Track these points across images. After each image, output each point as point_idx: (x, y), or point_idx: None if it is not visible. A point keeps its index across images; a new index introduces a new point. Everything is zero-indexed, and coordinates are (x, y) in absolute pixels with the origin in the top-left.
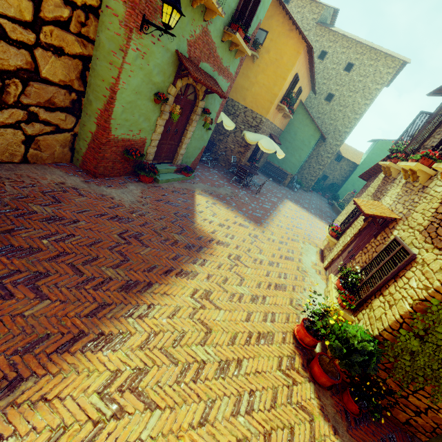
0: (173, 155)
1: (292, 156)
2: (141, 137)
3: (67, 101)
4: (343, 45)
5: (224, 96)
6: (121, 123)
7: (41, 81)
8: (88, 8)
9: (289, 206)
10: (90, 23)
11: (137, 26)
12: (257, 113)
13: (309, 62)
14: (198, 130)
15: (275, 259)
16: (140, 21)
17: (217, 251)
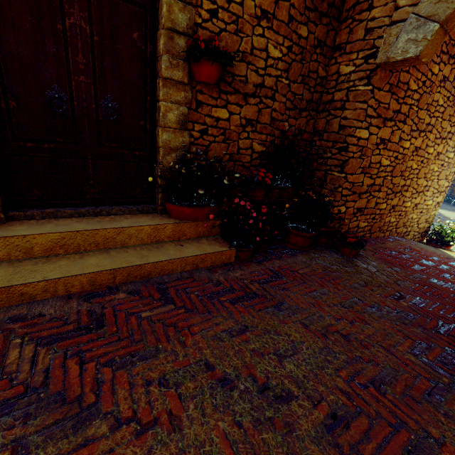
0: None
1: None
2: None
3: None
4: None
5: None
6: None
7: None
8: None
9: None
10: None
11: None
12: None
13: None
14: None
15: None
16: None
17: None
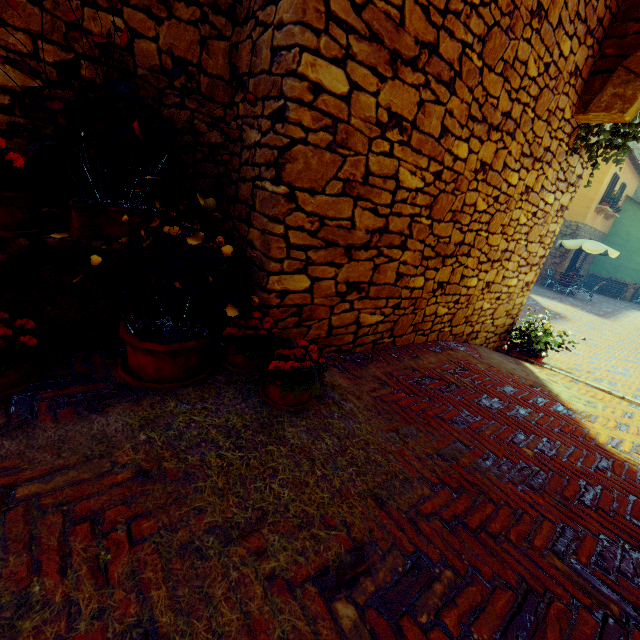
0: None
1: (629, 261)
2: None
3: None
4: None
5: None
6: None
7: None
8: None
9: (639, 314)
10: None
11: None
12: (570, 221)
13: (628, 158)
14: None
15: (634, 335)
16: None
17: (571, 320)
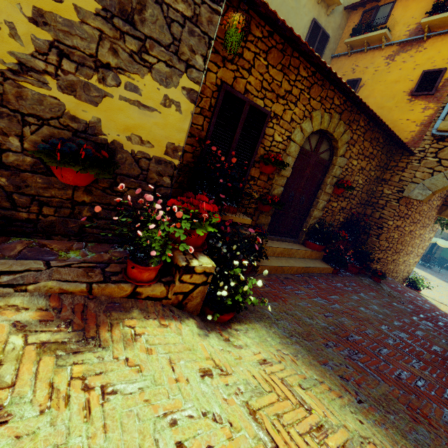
0: None
1: None
2: None
3: None
4: None
5: None
6: None
7: None
8: None
9: None
10: None
11: None
12: None
13: None
14: None
15: None
16: None
17: (430, 281)
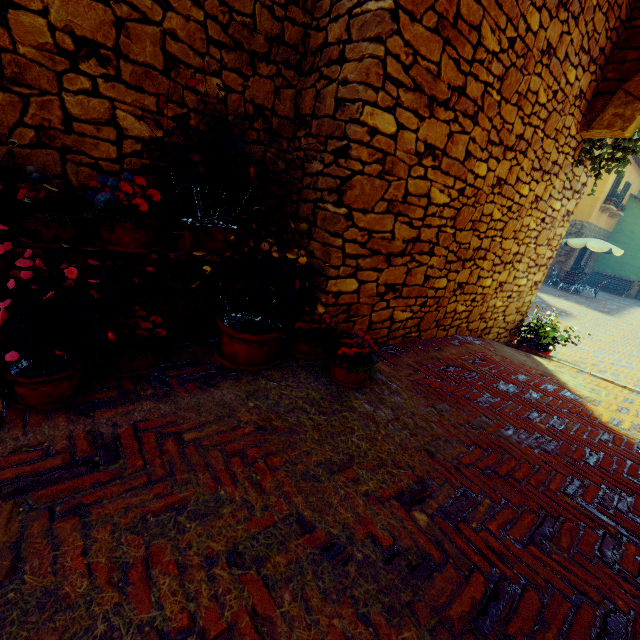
0: None
1: (634, 259)
2: None
3: None
4: None
5: None
6: None
7: None
8: None
9: None
10: None
11: None
12: (575, 220)
13: (632, 158)
14: None
15: (638, 331)
16: None
17: (576, 317)
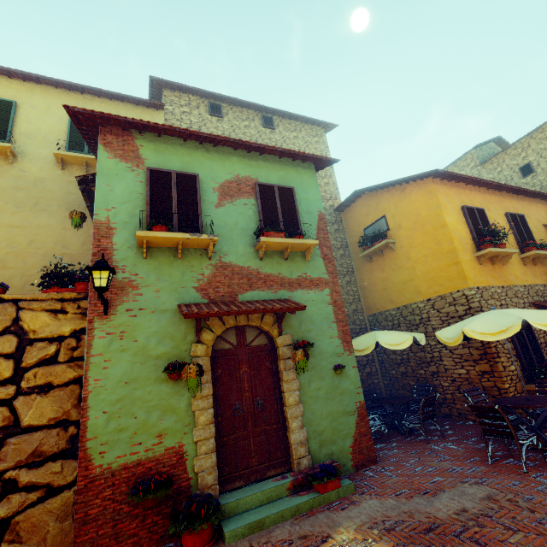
0: (285, 450)
1: None
2: (167, 446)
3: (63, 441)
4: (542, 138)
5: (297, 307)
6: (111, 440)
7: (24, 431)
8: (80, 332)
9: None
10: (84, 343)
11: (99, 314)
12: (450, 293)
13: (473, 185)
14: (314, 381)
15: None
16: (103, 307)
17: None
